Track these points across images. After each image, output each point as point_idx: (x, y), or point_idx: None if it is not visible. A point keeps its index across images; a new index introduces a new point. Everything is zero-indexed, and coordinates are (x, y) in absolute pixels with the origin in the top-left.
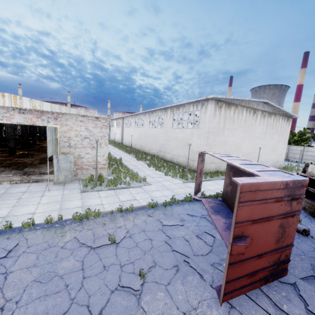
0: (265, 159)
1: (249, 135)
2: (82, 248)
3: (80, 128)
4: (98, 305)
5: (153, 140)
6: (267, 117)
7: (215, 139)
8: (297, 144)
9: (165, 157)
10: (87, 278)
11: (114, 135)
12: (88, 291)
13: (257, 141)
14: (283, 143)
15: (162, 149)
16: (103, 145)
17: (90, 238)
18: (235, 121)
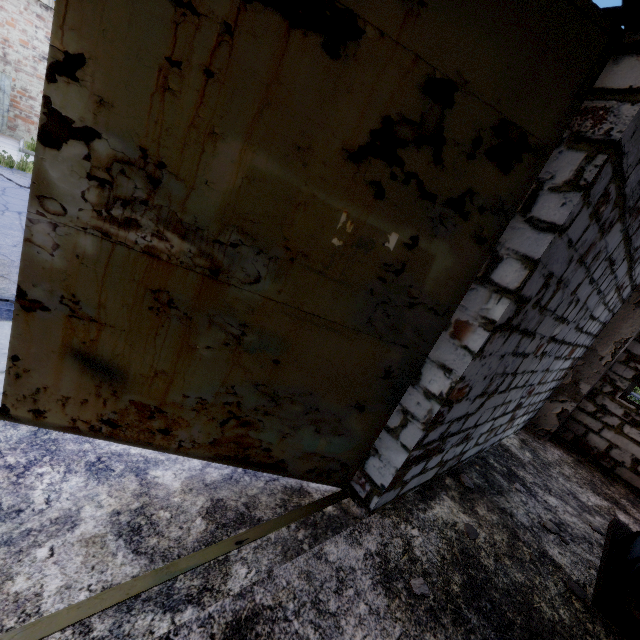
0: None
1: None
2: (7, 183)
3: (36, 31)
4: (19, 209)
5: None
6: None
7: None
8: None
9: None
10: (8, 196)
11: None
12: (8, 201)
13: None
14: None
15: None
16: None
17: (23, 183)
18: None
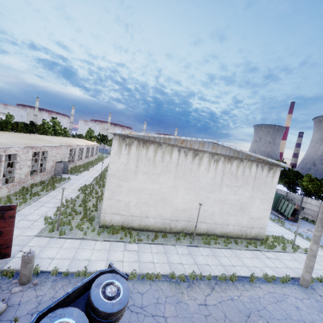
0: (222, 220)
1: (187, 184)
2: None
3: None
4: None
5: None
6: (223, 163)
7: (120, 184)
8: None
9: None
10: None
11: None
12: None
13: (204, 194)
14: (262, 201)
15: None
16: None
17: None
18: (157, 163)
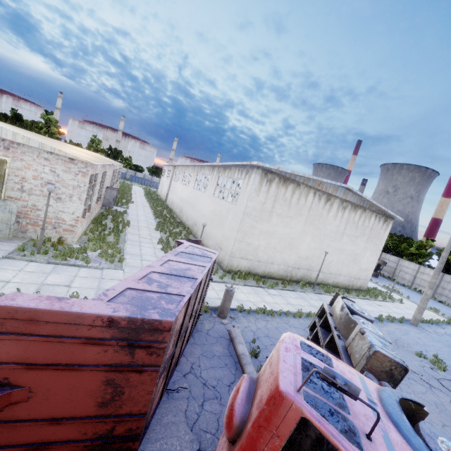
0: (336, 270)
1: (314, 231)
2: None
3: (44, 168)
4: None
5: (193, 206)
6: (349, 211)
7: (254, 225)
8: (411, 259)
9: (197, 235)
10: None
11: (161, 188)
12: None
13: (327, 242)
14: (372, 253)
15: (198, 223)
16: (75, 199)
17: None
18: (292, 205)
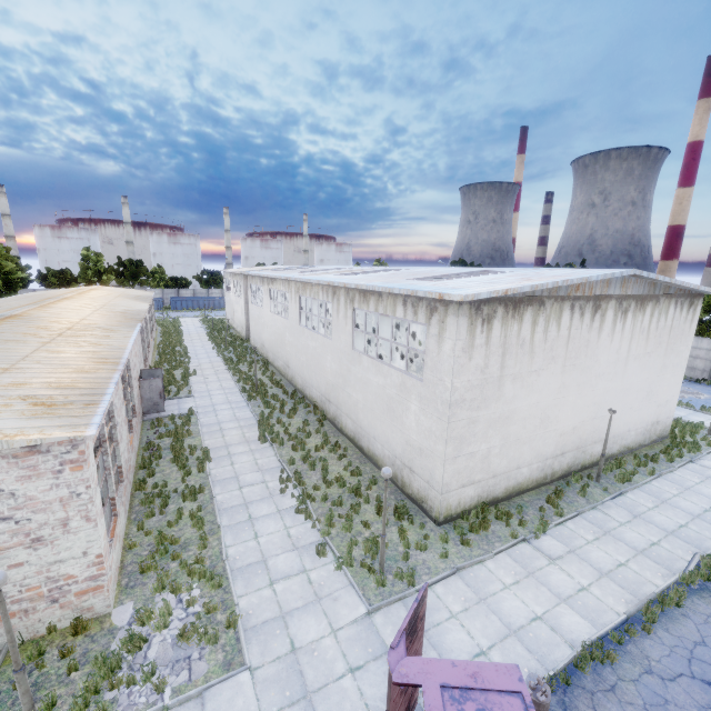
0: (622, 426)
1: (580, 376)
2: None
3: None
4: None
5: (310, 361)
6: (633, 313)
7: (474, 417)
8: (698, 331)
9: (340, 423)
10: None
11: (232, 313)
12: None
13: (603, 387)
14: (674, 370)
15: (333, 399)
16: (77, 523)
17: None
18: (535, 348)
